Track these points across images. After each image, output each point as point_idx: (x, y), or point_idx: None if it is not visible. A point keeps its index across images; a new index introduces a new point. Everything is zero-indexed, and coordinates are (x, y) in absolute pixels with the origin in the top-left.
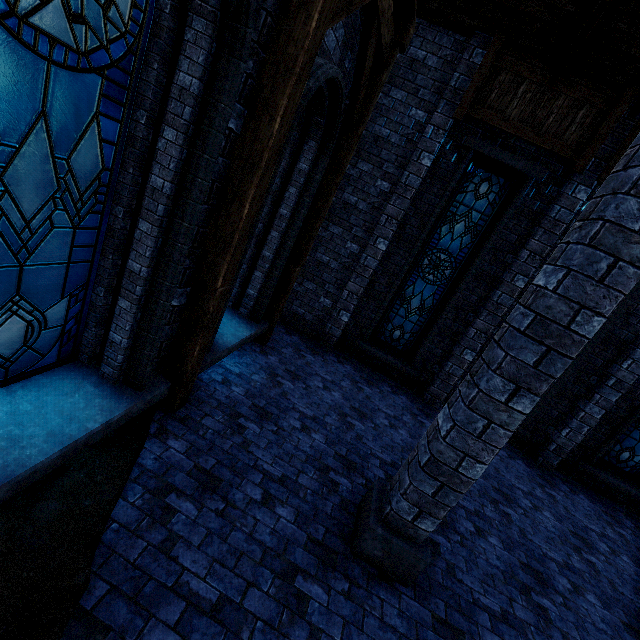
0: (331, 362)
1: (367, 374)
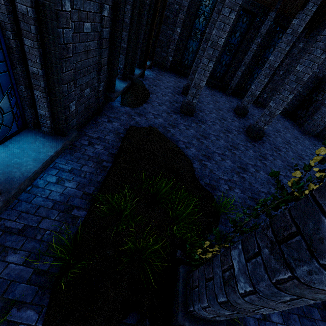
0: (169, 74)
1: (179, 76)
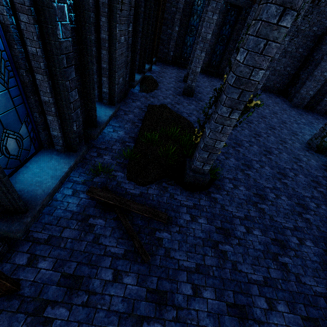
0: (171, 67)
1: (180, 68)
